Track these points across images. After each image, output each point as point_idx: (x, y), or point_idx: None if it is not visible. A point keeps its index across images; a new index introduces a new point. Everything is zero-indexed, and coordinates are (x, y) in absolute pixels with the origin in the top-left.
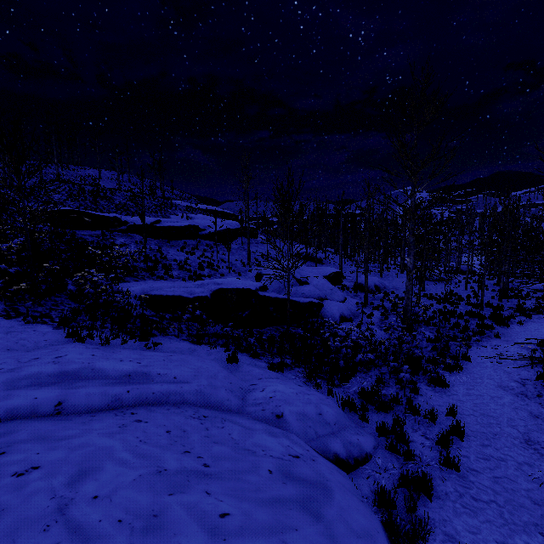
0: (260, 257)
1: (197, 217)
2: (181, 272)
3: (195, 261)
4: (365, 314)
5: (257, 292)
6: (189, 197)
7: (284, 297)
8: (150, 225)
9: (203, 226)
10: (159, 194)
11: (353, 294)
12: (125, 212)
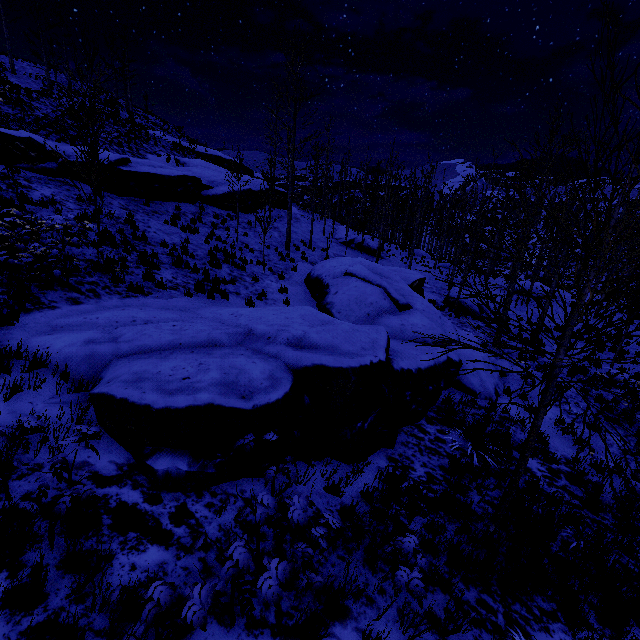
0: (300, 242)
1: (194, 163)
2: (178, 272)
3: (200, 247)
4: (513, 374)
5: (389, 364)
6: (178, 128)
7: (426, 362)
8: (109, 167)
9: (207, 181)
10: (124, 117)
11: (456, 320)
12: (56, 136)
